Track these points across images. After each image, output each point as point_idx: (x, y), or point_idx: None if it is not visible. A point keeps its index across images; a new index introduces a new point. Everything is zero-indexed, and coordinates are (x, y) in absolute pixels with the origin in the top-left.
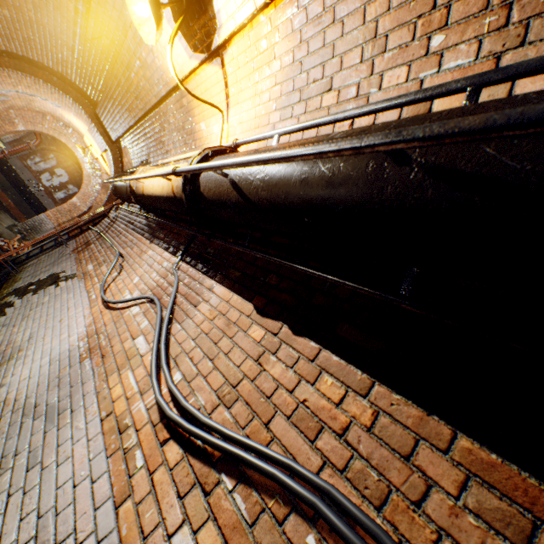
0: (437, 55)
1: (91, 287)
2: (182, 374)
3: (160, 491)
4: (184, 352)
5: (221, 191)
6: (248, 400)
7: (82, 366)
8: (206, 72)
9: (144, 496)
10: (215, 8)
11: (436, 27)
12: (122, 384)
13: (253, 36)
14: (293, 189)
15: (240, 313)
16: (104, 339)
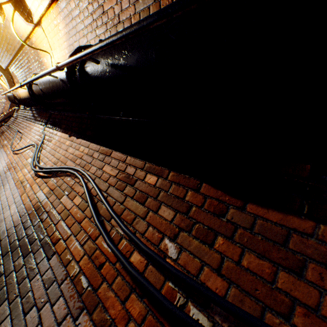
0: (98, 37)
1: (7, 150)
2: (44, 163)
3: (34, 188)
4: (45, 157)
5: (38, 91)
6: (62, 161)
7: (6, 174)
8: (38, 33)
9: (29, 191)
10: (29, 5)
11: (96, 27)
12: (22, 173)
13: (50, 19)
14: (49, 87)
15: (64, 139)
16: (14, 164)
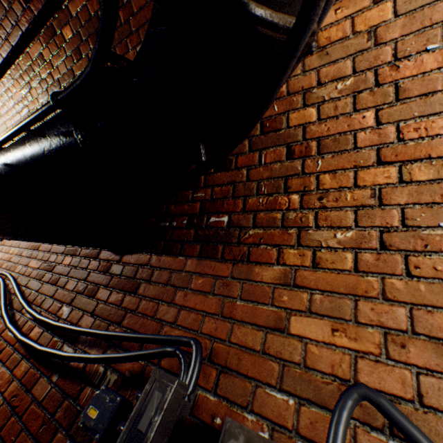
0: None
1: None
2: None
3: None
4: None
5: None
6: None
7: None
8: None
9: None
10: None
11: None
12: None
13: None
14: None
15: None
16: None
